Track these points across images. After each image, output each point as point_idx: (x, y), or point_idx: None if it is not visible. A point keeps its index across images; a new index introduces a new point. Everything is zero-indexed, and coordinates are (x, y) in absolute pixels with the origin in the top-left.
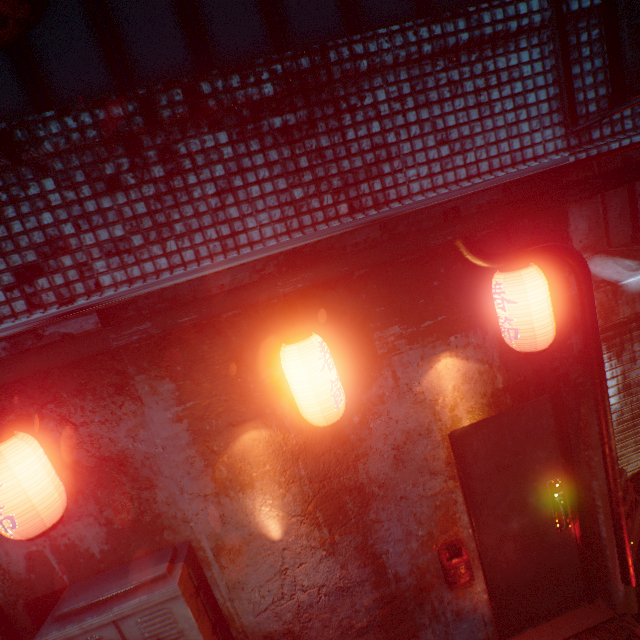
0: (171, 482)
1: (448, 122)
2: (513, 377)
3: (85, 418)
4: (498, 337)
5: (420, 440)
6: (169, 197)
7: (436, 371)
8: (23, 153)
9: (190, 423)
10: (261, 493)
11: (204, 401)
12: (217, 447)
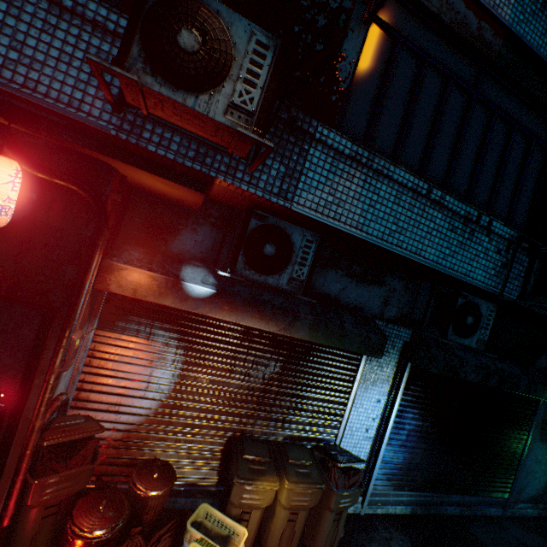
0: None
1: (30, 41)
2: None
3: None
4: None
5: None
6: None
7: None
8: None
9: None
10: None
11: None
12: None
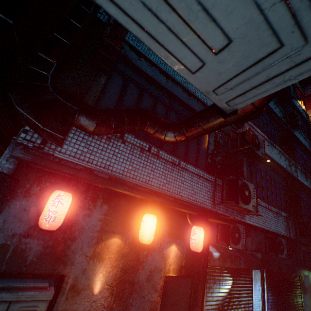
0: (81, 242)
1: (194, 187)
2: (187, 263)
3: (76, 202)
4: (187, 247)
5: (158, 272)
6: (142, 164)
7: (170, 248)
8: (124, 138)
9: (102, 223)
10: (104, 266)
11: (111, 218)
12: (104, 237)
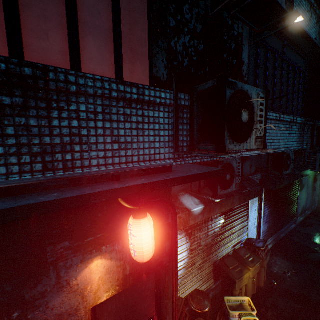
0: None
1: (121, 132)
2: (136, 267)
3: None
4: None
5: (69, 318)
6: None
7: (90, 269)
8: None
9: None
10: None
11: None
12: None
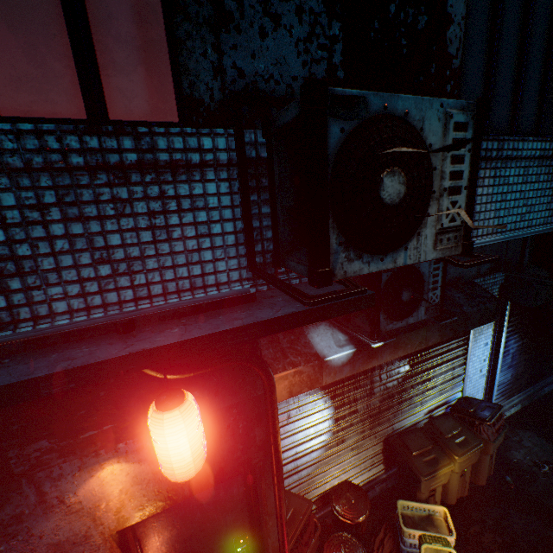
0: None
1: (112, 240)
2: None
3: None
4: None
5: (75, 548)
6: None
7: (99, 478)
8: None
9: None
10: None
11: None
12: None
